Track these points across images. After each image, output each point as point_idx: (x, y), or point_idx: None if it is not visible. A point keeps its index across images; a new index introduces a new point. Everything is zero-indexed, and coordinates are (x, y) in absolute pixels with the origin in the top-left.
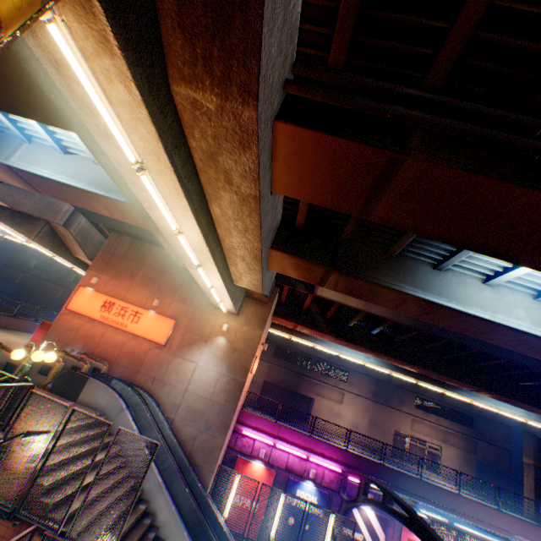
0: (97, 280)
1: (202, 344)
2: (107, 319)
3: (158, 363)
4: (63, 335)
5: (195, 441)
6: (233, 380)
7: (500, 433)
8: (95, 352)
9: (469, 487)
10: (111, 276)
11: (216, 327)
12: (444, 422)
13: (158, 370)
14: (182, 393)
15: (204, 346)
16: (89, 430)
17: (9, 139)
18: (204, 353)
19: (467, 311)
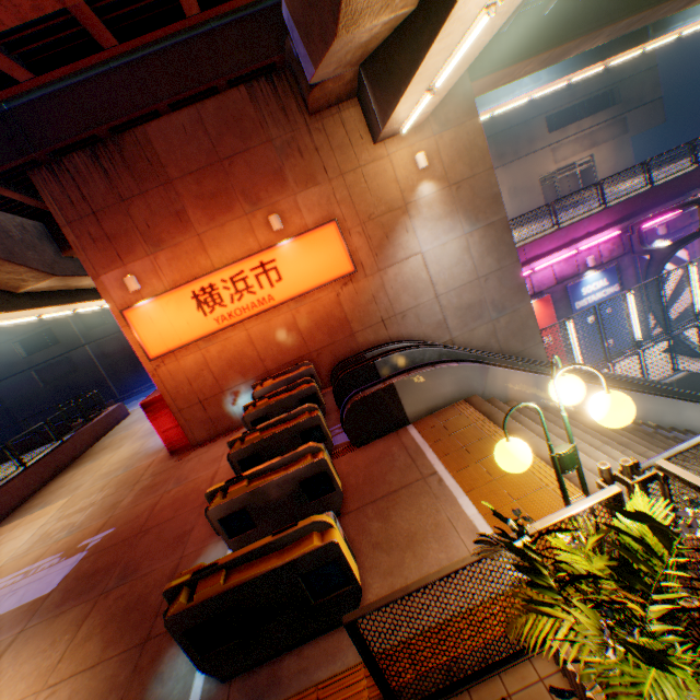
0: (135, 280)
1: (404, 222)
2: (232, 318)
3: (368, 303)
4: (196, 392)
5: (497, 336)
6: (489, 230)
7: (648, 85)
8: (269, 369)
9: (635, 172)
10: (146, 256)
11: (402, 177)
12: (585, 125)
13: (377, 310)
14: (434, 306)
15: (408, 222)
16: (525, 428)
17: None
18: (418, 232)
19: None
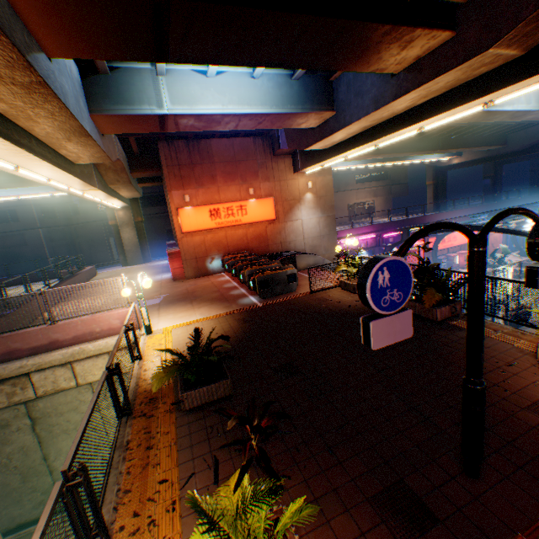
0: (188, 197)
1: (298, 206)
2: (222, 224)
3: (277, 234)
4: (196, 253)
5: None
6: (328, 218)
7: (402, 175)
8: (230, 251)
9: (392, 215)
10: (194, 189)
11: (301, 189)
12: (373, 185)
13: (280, 238)
14: (302, 242)
15: (300, 206)
16: None
17: (133, 77)
18: (302, 211)
19: (502, 110)
